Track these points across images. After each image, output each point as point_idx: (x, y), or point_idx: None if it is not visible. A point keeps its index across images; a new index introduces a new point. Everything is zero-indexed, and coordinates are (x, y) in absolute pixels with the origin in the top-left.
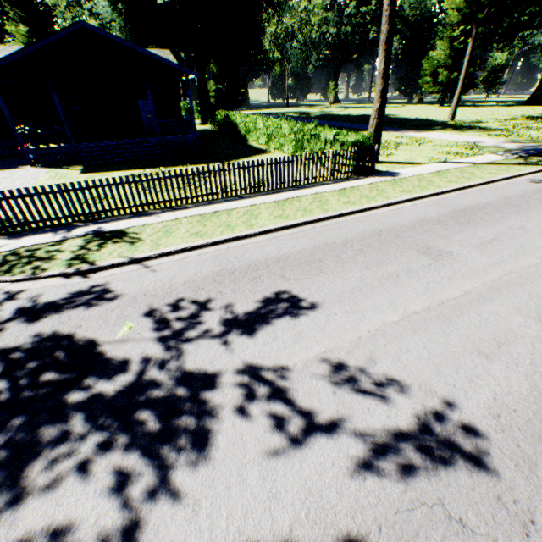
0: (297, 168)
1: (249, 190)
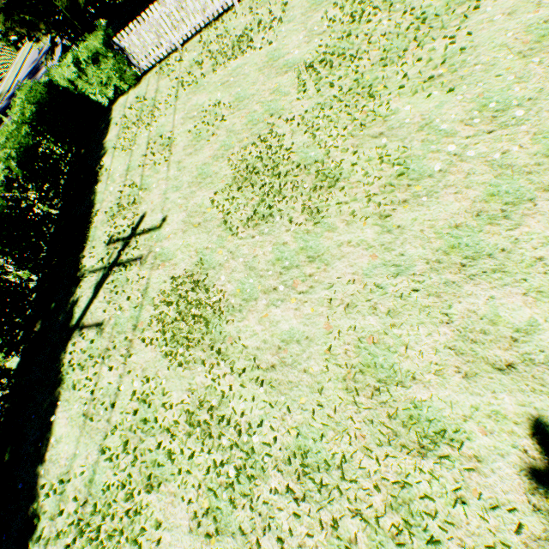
0: (2, 61)
1: (3, 78)
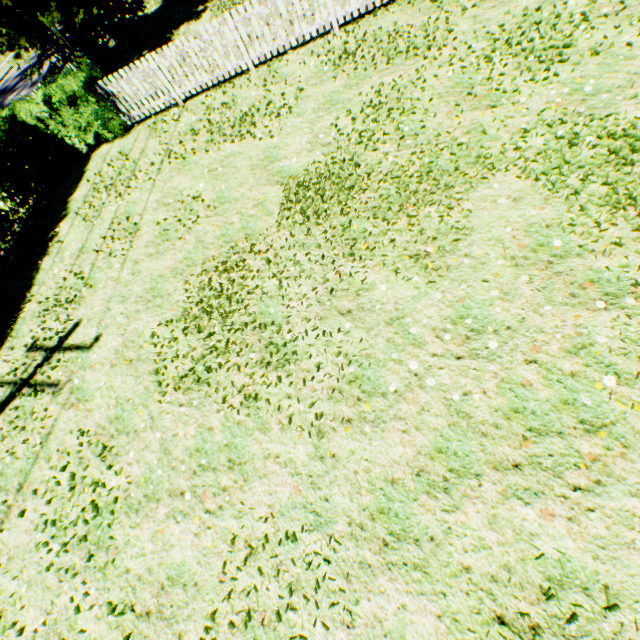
0: None
1: None
